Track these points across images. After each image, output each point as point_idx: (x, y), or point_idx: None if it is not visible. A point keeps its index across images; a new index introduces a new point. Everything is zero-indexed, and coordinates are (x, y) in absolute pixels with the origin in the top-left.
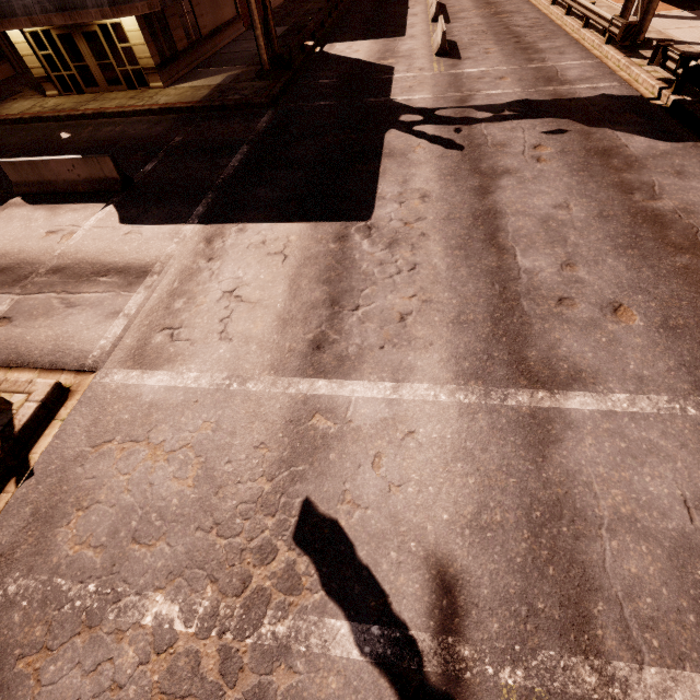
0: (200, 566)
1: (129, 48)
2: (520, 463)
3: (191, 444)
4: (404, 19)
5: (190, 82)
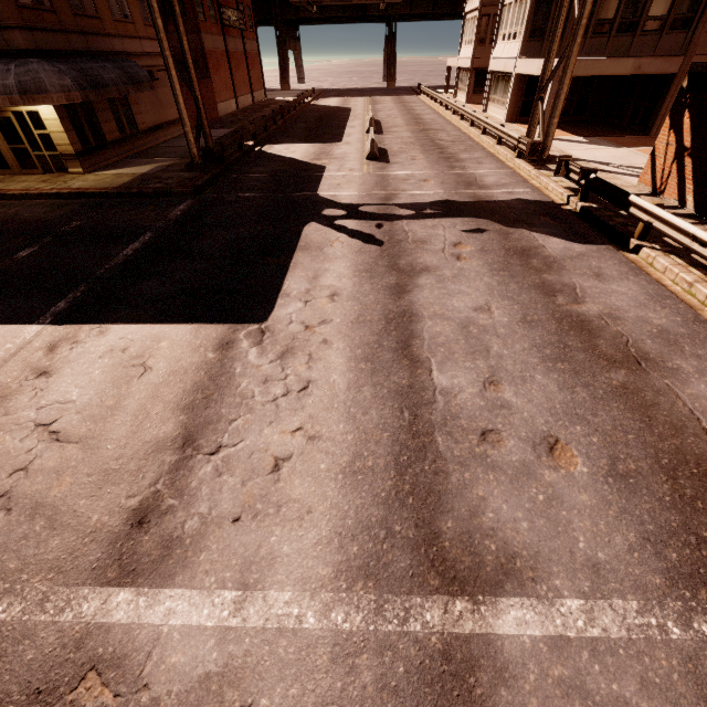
0: None
1: (47, 135)
2: None
3: None
4: (342, 129)
5: (115, 170)
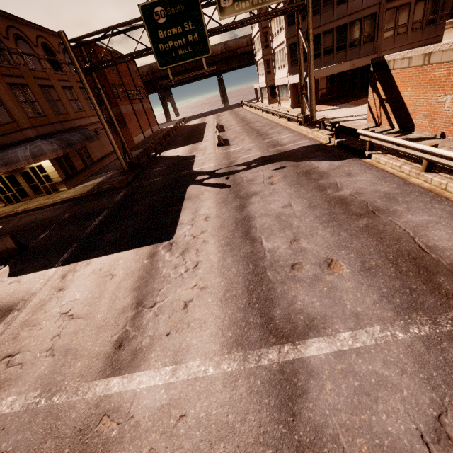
0: None
1: (47, 175)
2: (274, 427)
3: None
4: (202, 134)
5: (84, 184)
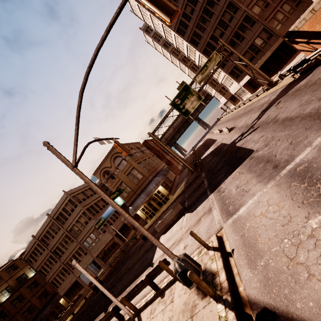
0: (312, 207)
1: (161, 194)
2: None
3: (270, 204)
4: (213, 140)
5: (177, 190)
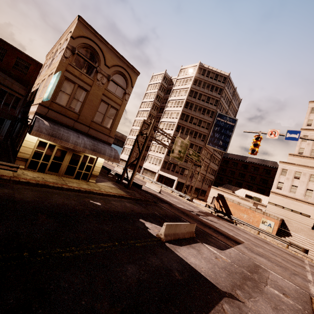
0: None
1: (90, 166)
2: None
3: None
4: None
5: (101, 183)
